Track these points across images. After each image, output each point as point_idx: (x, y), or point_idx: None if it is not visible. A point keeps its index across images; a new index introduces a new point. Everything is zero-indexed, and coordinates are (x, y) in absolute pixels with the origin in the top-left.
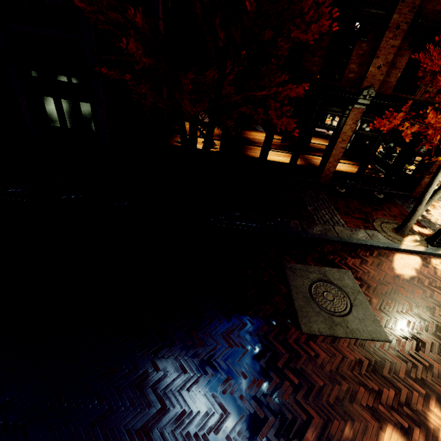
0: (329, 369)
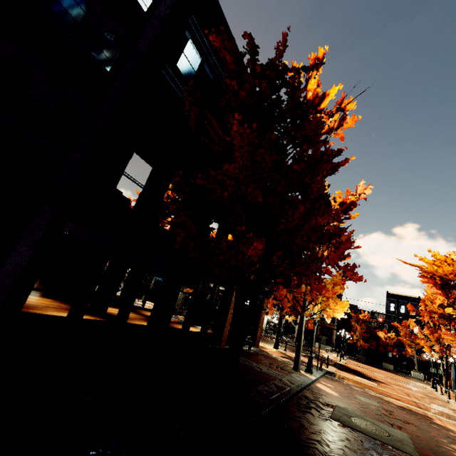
0: None
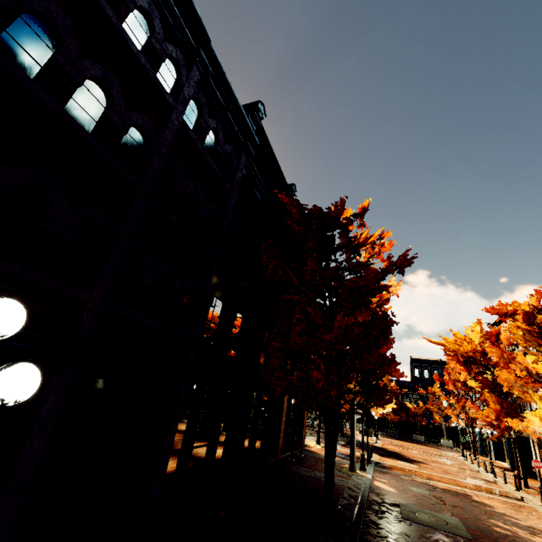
0: None
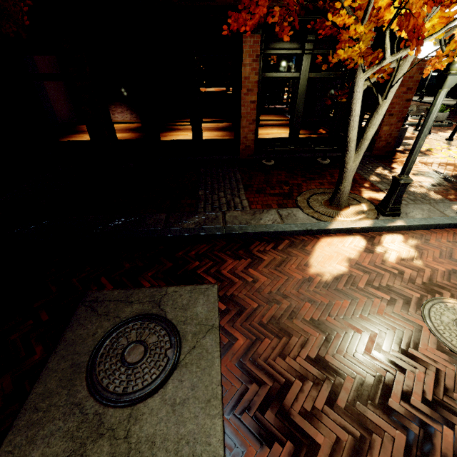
0: None
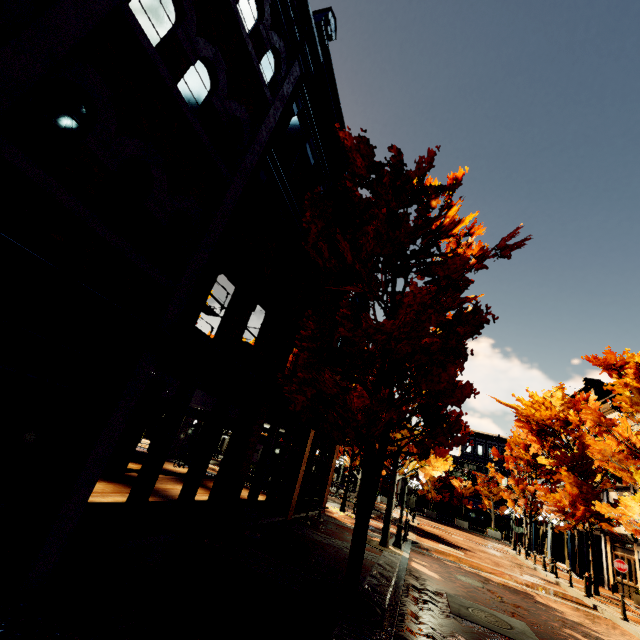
0: None
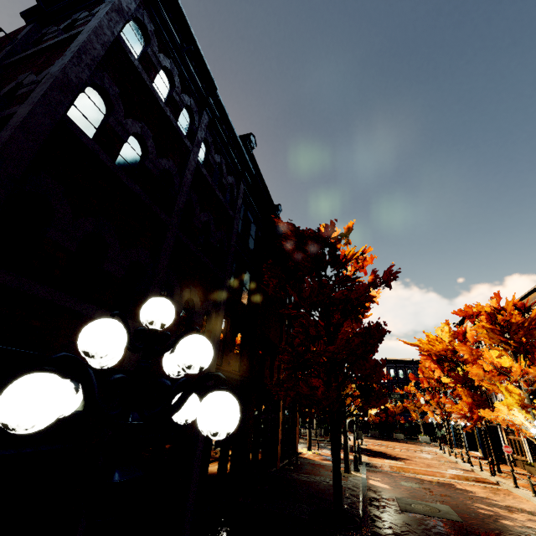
0: (481, 522)
